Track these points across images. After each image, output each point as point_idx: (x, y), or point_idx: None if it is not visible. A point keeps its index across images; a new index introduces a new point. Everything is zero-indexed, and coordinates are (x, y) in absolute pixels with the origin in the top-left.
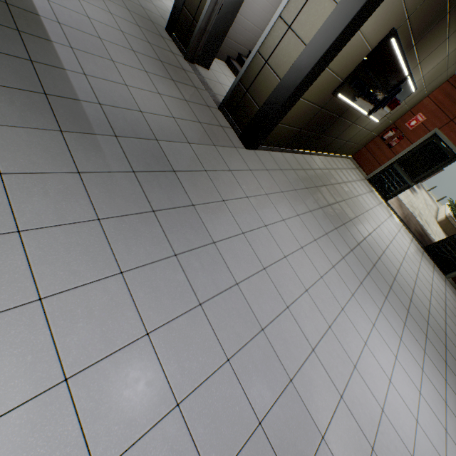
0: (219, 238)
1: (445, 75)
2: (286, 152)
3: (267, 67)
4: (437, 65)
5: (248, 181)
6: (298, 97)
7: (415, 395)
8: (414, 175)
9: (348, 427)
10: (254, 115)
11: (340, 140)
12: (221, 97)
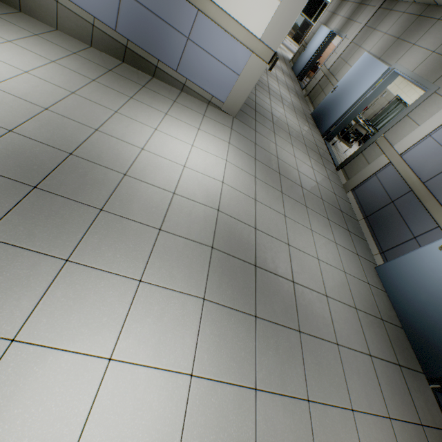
0: None
1: None
2: None
3: None
4: None
5: None
6: None
7: None
8: None
9: None
10: None
11: None
12: None
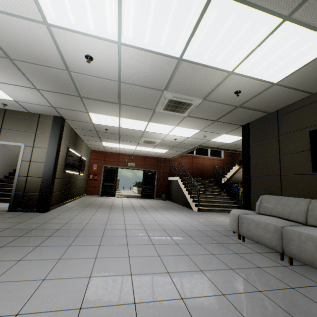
0: (82, 228)
1: (89, 151)
2: (61, 206)
3: (30, 177)
4: (85, 150)
5: (64, 217)
6: (54, 178)
7: (174, 216)
8: (113, 181)
9: (167, 226)
10: (38, 197)
11: (77, 189)
12: (0, 209)
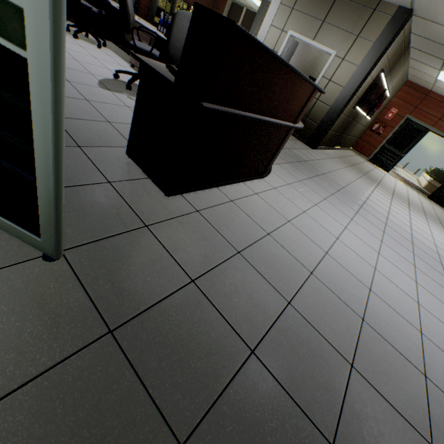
0: (343, 186)
1: (402, 81)
2: (325, 149)
3: (318, 102)
4: (398, 78)
5: (327, 164)
6: (341, 113)
7: None
8: (402, 149)
9: None
10: (314, 129)
11: (349, 136)
12: None
